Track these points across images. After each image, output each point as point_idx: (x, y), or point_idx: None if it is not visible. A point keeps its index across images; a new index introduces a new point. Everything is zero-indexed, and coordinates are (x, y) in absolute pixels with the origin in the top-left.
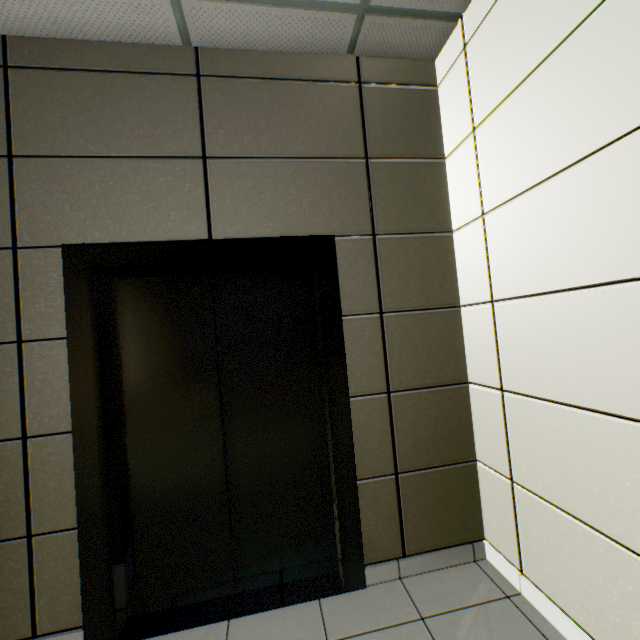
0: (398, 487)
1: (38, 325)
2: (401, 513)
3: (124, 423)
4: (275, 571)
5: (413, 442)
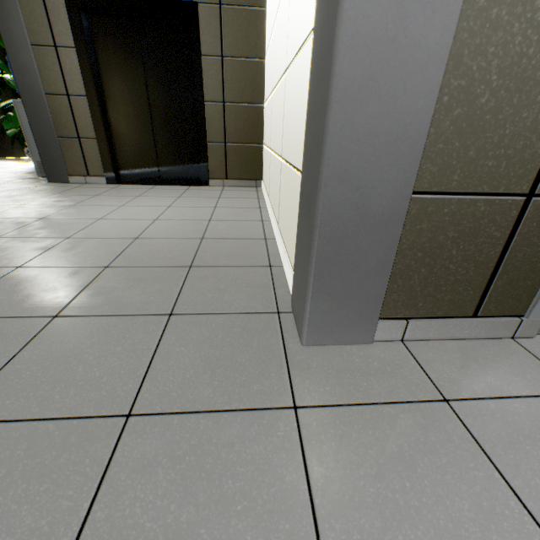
0: (226, 150)
1: (62, 39)
2: (227, 161)
3: (107, 99)
4: (176, 178)
5: (234, 130)
